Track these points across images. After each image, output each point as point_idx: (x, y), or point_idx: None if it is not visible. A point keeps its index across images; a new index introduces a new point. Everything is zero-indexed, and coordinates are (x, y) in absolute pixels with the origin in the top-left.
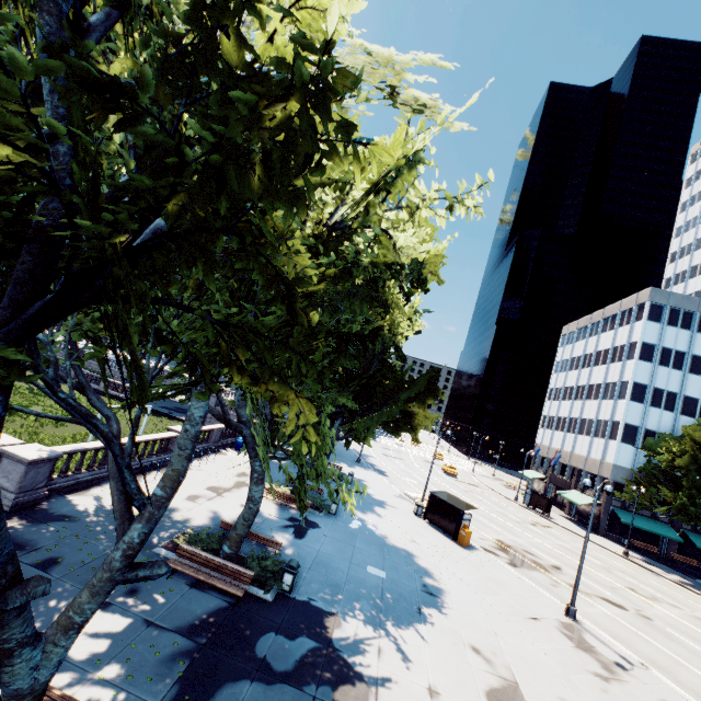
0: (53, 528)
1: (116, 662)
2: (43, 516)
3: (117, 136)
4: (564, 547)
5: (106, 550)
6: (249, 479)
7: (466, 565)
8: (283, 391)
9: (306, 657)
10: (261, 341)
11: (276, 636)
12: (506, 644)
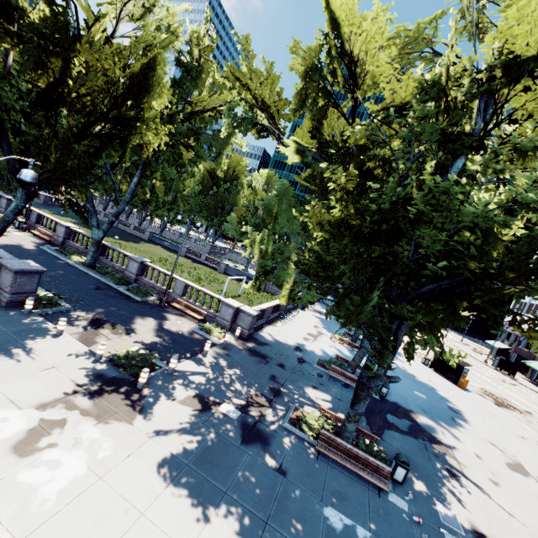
0: (268, 349)
1: (339, 412)
2: (259, 342)
3: (495, 254)
4: (530, 400)
5: (295, 363)
6: (321, 330)
7: (468, 400)
8: (536, 336)
9: (410, 427)
10: (533, 320)
11: (392, 416)
12: (509, 446)
